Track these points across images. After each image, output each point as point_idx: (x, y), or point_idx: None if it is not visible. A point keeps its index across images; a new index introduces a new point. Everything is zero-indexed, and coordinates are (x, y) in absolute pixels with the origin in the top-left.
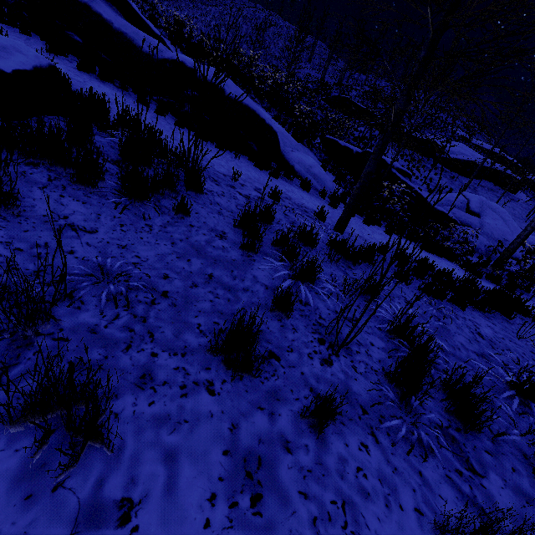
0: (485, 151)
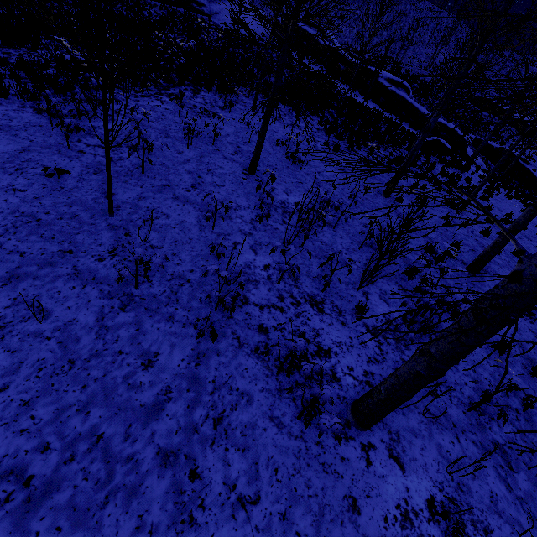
0: None
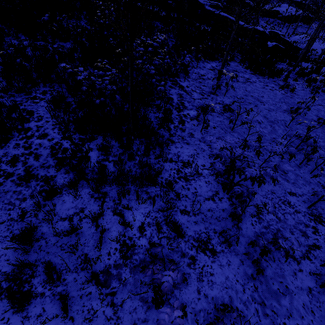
0: (293, 2)
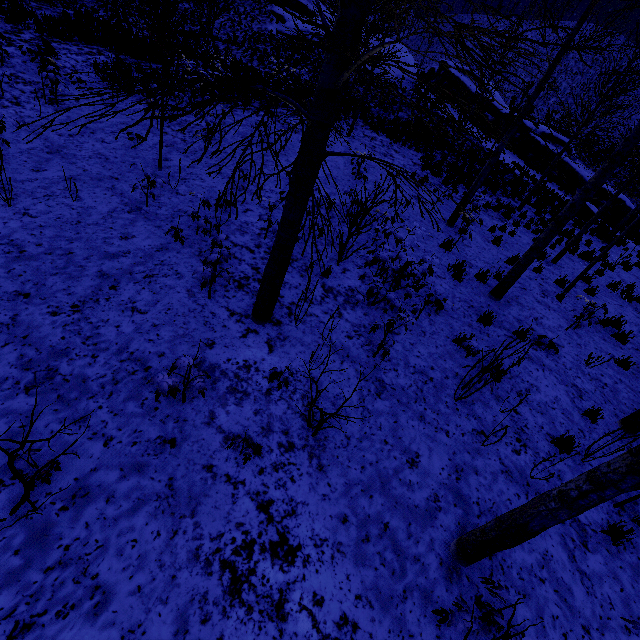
0: None
